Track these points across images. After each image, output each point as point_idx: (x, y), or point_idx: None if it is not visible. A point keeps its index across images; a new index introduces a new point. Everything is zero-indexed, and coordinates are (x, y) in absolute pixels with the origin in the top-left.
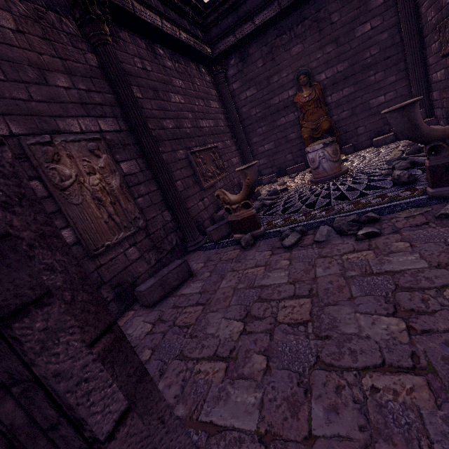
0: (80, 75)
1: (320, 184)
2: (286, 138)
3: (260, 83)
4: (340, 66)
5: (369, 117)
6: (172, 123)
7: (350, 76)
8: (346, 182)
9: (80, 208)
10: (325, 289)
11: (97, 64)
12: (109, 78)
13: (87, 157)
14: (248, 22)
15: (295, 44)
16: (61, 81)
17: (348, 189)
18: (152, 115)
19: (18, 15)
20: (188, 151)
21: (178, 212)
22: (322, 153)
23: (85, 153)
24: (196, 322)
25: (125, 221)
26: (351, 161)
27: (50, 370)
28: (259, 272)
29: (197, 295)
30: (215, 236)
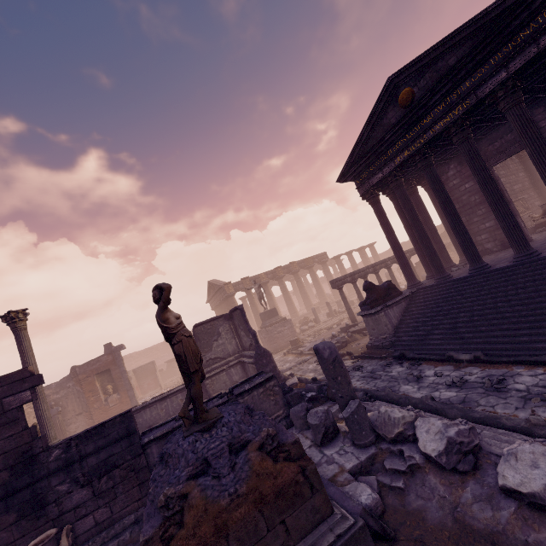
0: None
1: None
2: None
3: None
4: None
5: None
6: None
7: None
8: None
9: None
10: None
11: None
12: None
13: None
14: None
15: None
16: None
17: None
18: None
19: None
20: None
21: None
22: None
23: None
24: None
25: None
26: None
27: (519, 220)
28: None
29: None
30: None
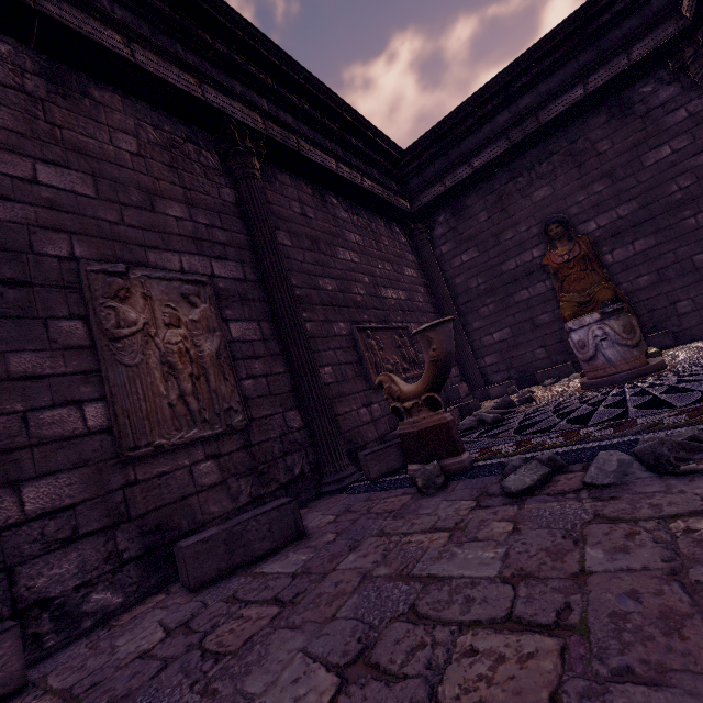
0: (205, 208)
1: (602, 389)
2: (532, 322)
3: (484, 243)
4: (622, 208)
5: (697, 284)
6: (333, 284)
7: (644, 222)
8: (664, 381)
9: (132, 372)
10: (612, 614)
11: (234, 200)
12: (246, 217)
13: (175, 303)
14: (462, 166)
15: (538, 187)
16: (174, 210)
17: (668, 390)
18: (302, 269)
19: (146, 141)
20: (353, 326)
21: (314, 415)
22: (599, 329)
23: (175, 297)
24: (240, 648)
25: (208, 410)
26: (670, 354)
27: None
28: (433, 543)
29: (286, 578)
30: (373, 467)
